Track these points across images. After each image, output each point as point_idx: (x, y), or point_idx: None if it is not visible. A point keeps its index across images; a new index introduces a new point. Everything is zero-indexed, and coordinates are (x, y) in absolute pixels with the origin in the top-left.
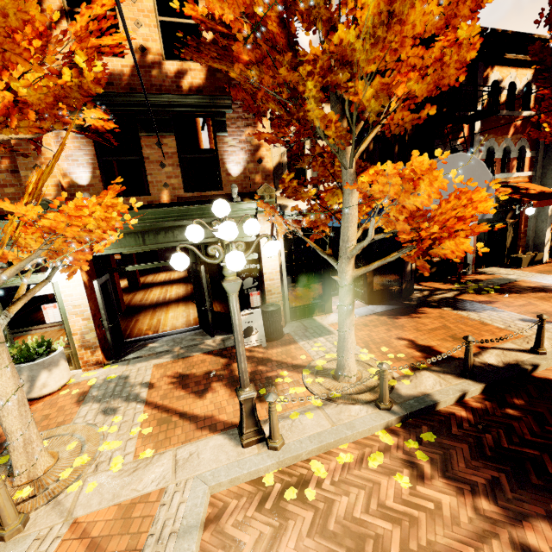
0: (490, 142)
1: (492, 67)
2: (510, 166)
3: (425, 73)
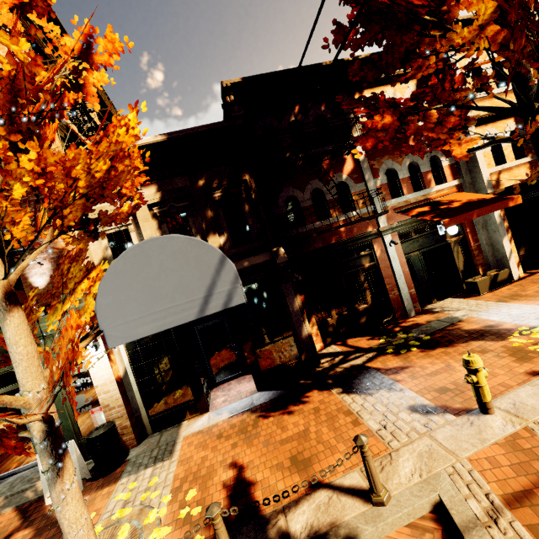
0: (386, 164)
1: (360, 93)
2: (425, 182)
3: (91, 158)
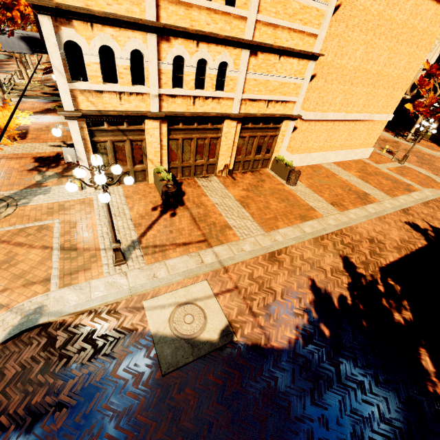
0: None
1: None
2: None
3: None
